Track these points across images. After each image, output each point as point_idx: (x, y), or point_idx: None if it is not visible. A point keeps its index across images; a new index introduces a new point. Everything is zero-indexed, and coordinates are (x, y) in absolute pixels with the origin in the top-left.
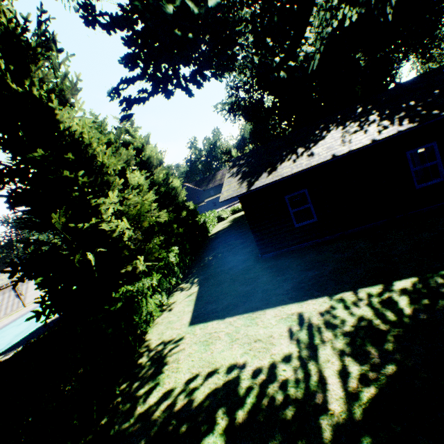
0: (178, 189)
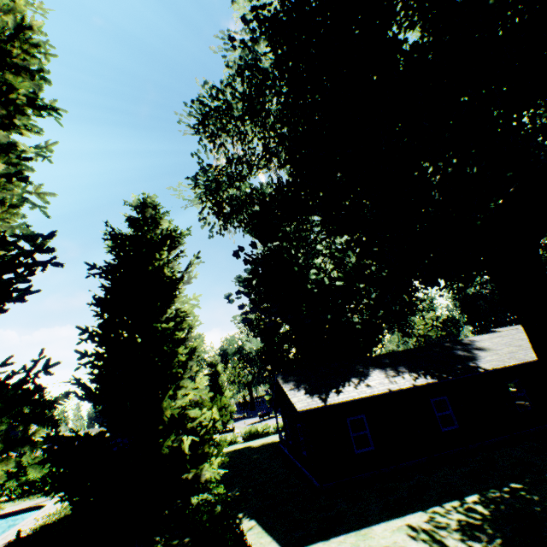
0: None
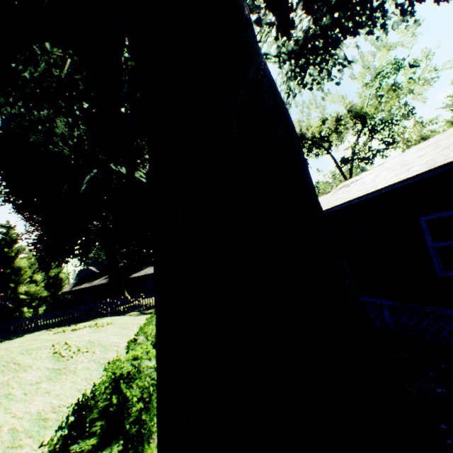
0: (64, 279)
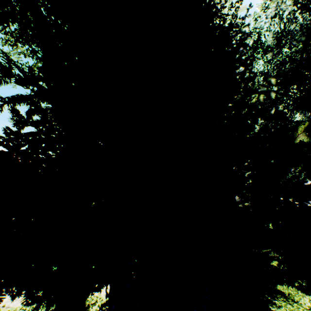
0: None
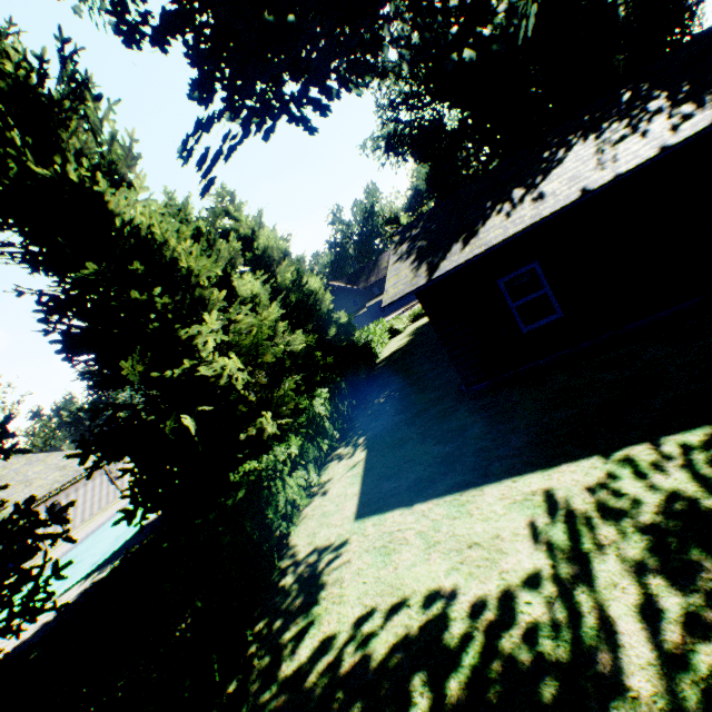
0: (319, 294)
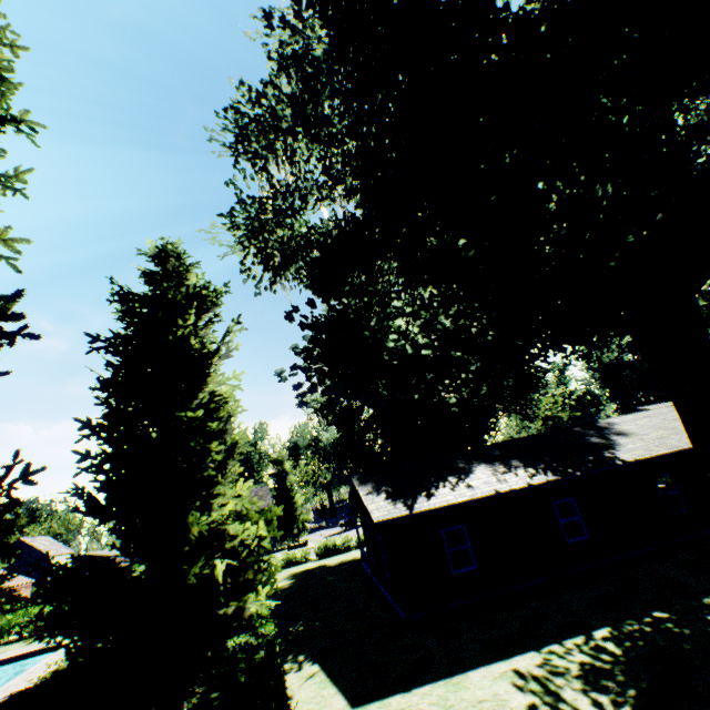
0: None
